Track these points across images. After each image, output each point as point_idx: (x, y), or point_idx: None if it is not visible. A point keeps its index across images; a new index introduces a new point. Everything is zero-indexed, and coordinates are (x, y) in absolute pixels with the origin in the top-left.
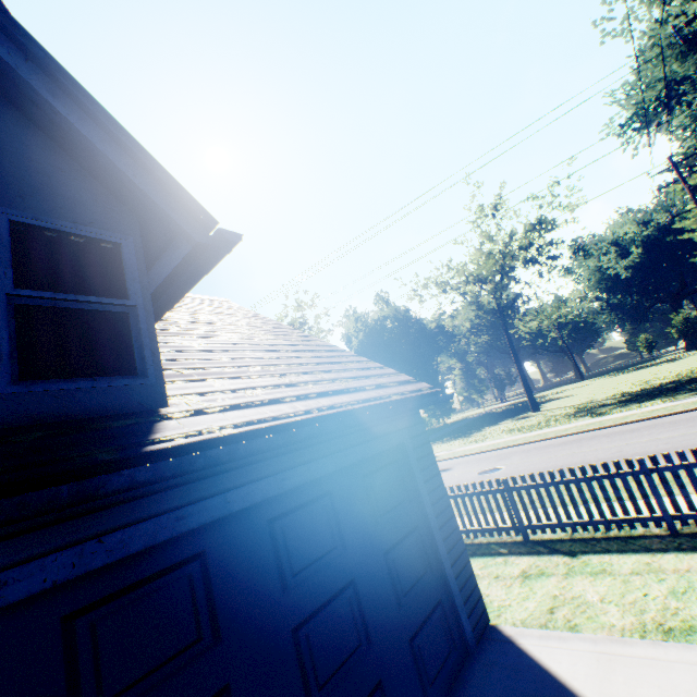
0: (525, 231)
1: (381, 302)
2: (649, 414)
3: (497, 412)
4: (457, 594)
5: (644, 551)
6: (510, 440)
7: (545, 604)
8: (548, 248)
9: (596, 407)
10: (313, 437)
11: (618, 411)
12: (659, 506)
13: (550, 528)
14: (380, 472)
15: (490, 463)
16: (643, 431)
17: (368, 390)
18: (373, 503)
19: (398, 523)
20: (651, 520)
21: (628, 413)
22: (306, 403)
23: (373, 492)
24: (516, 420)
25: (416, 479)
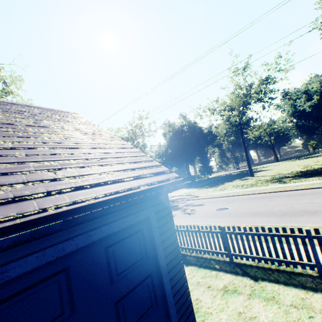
0: (258, 83)
1: (182, 118)
2: (311, 186)
3: (233, 174)
4: (174, 314)
5: (301, 287)
6: (236, 192)
7: (232, 319)
8: (269, 94)
9: (282, 178)
10: (26, 241)
11: (293, 181)
12: (315, 259)
13: (245, 257)
14: (124, 241)
15: (223, 204)
16: (306, 196)
17: (124, 182)
18: (111, 267)
19: (133, 276)
20: (308, 265)
21: (299, 183)
22: (51, 199)
23: (113, 258)
24: (241, 180)
25: (155, 241)
